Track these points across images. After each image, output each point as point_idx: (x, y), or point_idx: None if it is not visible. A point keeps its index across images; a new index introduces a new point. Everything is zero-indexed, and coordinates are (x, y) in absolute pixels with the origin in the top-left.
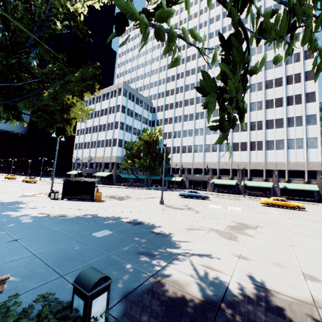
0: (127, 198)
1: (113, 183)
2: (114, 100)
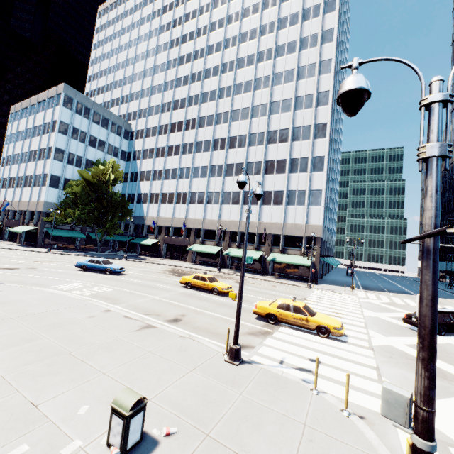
0: None
1: (38, 245)
2: (51, 113)
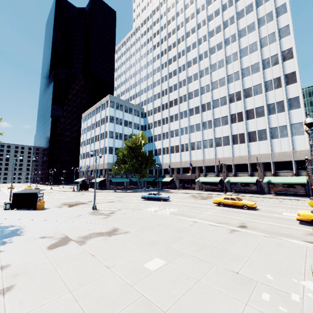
0: (80, 204)
1: (107, 188)
2: (104, 112)
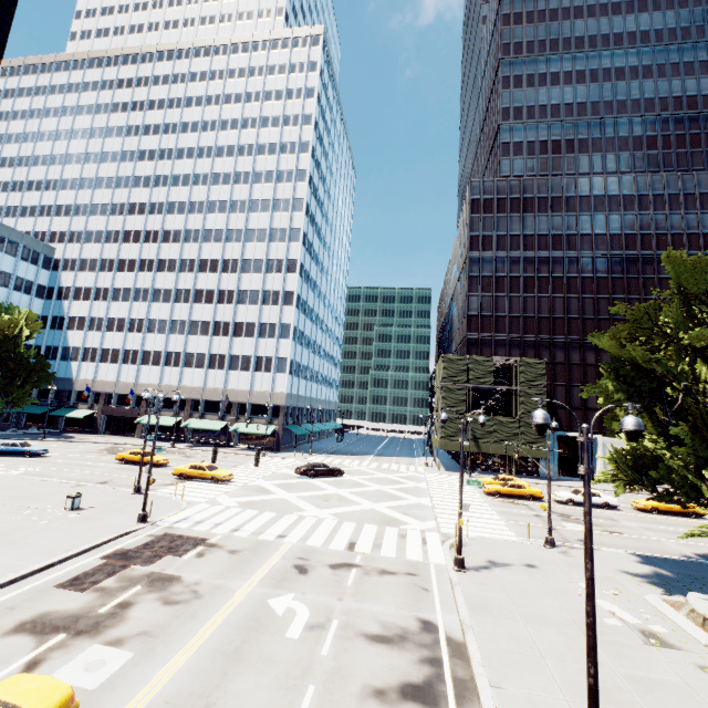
0: None
1: None
2: None
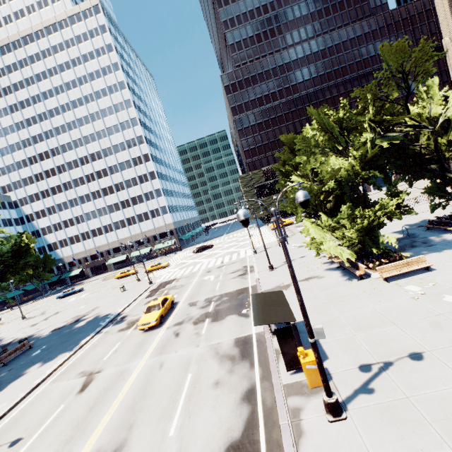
0: None
1: None
2: None
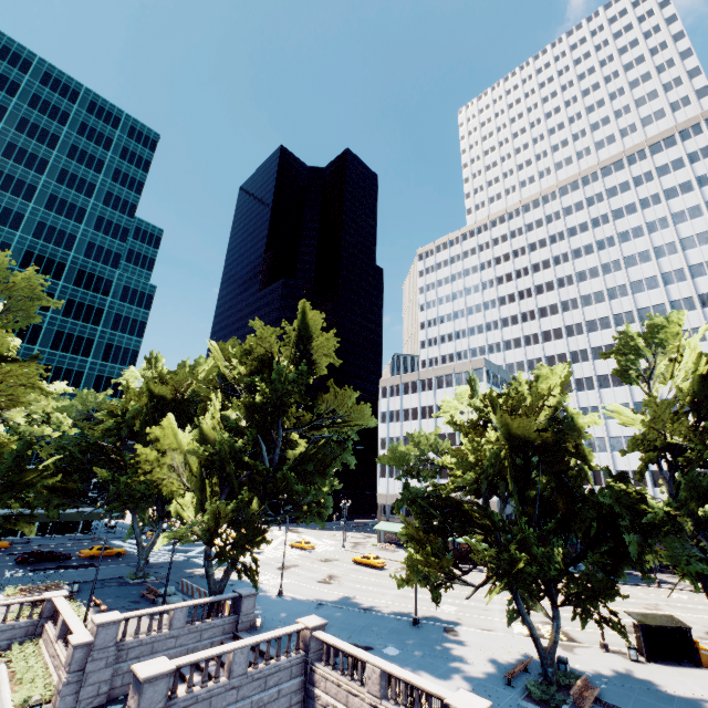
0: None
1: None
2: None
